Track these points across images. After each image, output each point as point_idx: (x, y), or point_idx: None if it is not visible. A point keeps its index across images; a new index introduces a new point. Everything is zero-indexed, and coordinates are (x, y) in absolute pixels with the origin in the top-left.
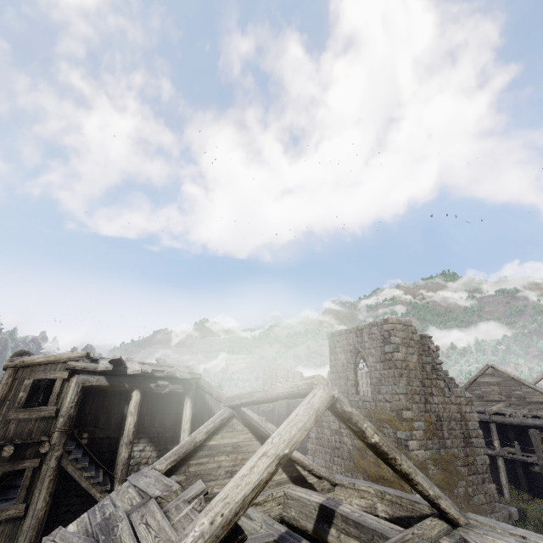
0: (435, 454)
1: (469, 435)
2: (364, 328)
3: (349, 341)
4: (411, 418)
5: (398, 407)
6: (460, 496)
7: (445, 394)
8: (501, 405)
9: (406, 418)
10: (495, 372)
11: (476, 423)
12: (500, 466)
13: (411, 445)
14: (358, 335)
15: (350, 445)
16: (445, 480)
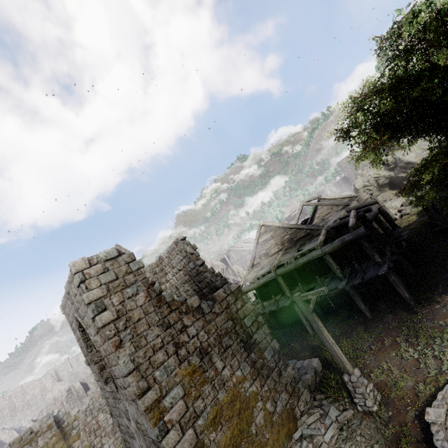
0: (212, 411)
1: (249, 335)
2: (69, 290)
3: (71, 312)
4: (157, 398)
5: (132, 397)
6: (260, 429)
7: (204, 312)
8: (281, 255)
9: (146, 409)
10: (266, 229)
11: (252, 314)
12: (297, 310)
13: (167, 444)
14: (71, 301)
15: (133, 445)
16: (235, 433)
